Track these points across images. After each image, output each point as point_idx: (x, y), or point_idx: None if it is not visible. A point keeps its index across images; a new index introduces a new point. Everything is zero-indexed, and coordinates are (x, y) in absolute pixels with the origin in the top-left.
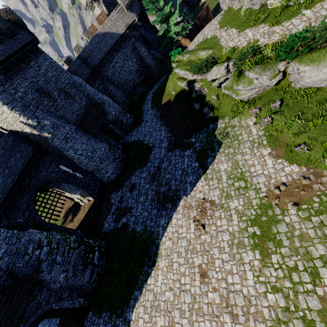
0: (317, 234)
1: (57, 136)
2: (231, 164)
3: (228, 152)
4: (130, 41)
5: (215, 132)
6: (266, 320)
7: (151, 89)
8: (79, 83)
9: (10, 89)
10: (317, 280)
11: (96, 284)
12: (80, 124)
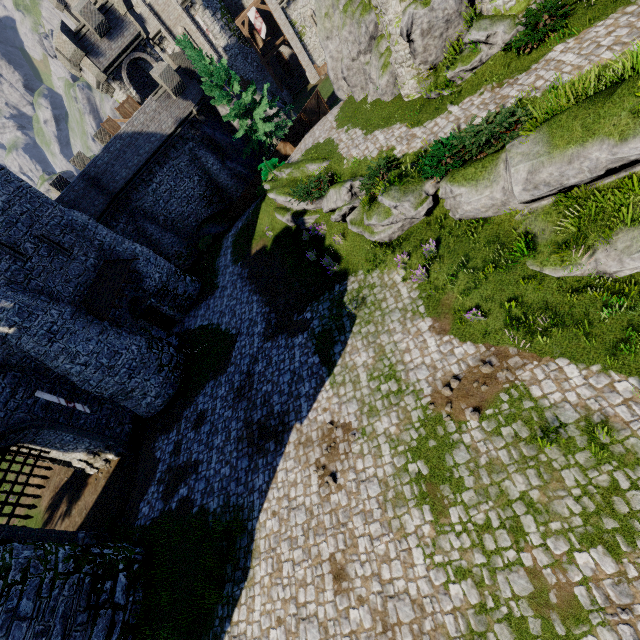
0: (511, 456)
1: (30, 331)
2: (373, 352)
3: (366, 332)
4: (185, 147)
5: (343, 298)
6: (453, 639)
7: (231, 228)
8: (82, 224)
9: None
10: (520, 540)
11: None
12: (85, 302)
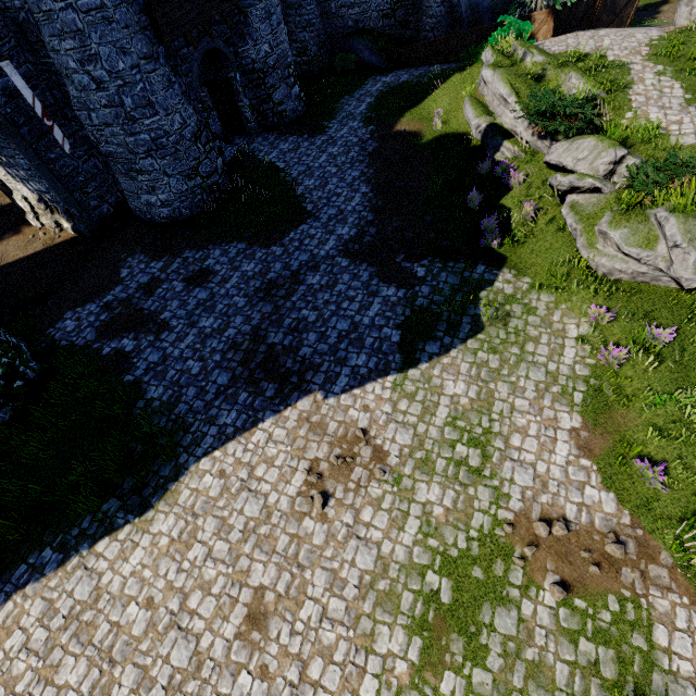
0: (571, 683)
1: None
2: (475, 393)
3: (484, 360)
4: None
5: (482, 290)
6: None
7: (390, 72)
8: None
9: None
10: None
11: None
12: None
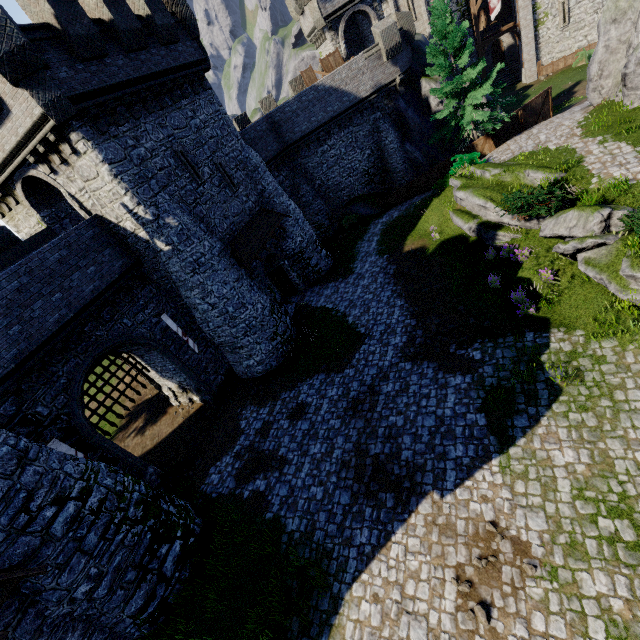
0: None
1: (181, 254)
2: (588, 457)
3: (579, 421)
4: (372, 116)
5: (541, 355)
6: None
7: (383, 214)
8: (254, 164)
9: (127, 137)
10: None
11: (151, 630)
12: (233, 243)
